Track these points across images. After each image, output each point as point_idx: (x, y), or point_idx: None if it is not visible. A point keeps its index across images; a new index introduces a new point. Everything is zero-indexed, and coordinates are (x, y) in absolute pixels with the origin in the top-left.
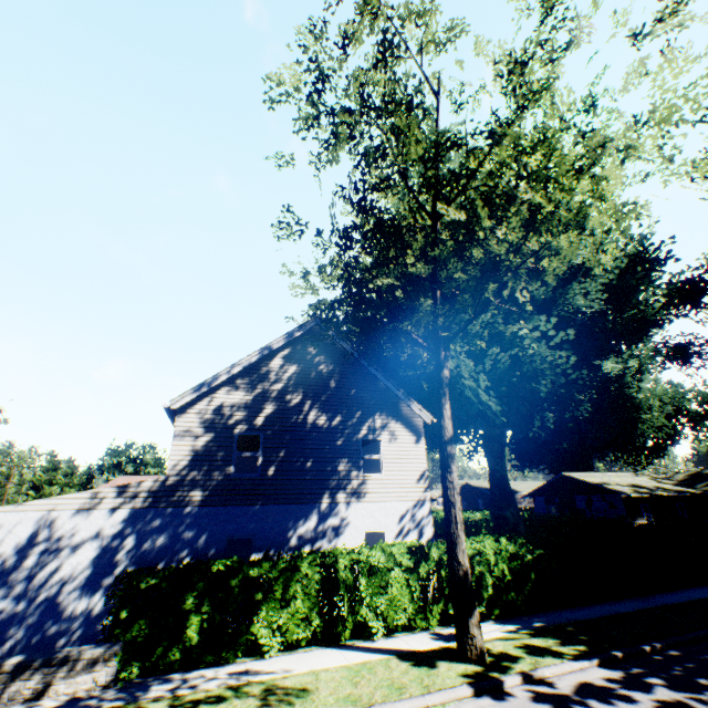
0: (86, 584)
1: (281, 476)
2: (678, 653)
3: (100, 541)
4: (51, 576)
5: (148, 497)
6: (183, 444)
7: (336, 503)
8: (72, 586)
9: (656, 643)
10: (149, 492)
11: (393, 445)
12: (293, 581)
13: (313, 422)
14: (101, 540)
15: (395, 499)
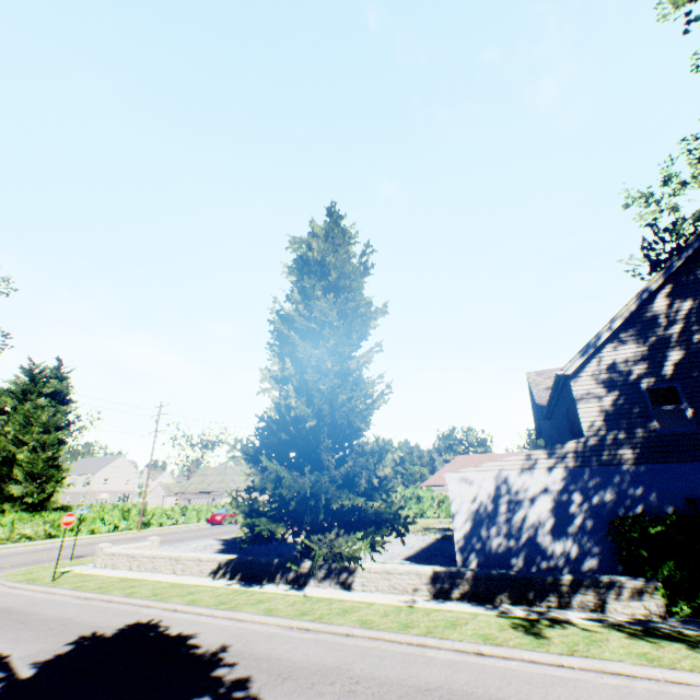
0: (553, 530)
1: None
2: None
3: (548, 495)
4: (522, 521)
5: (575, 457)
6: (587, 406)
7: None
8: (542, 531)
9: None
10: (574, 453)
11: None
12: None
13: None
14: (549, 494)
15: None
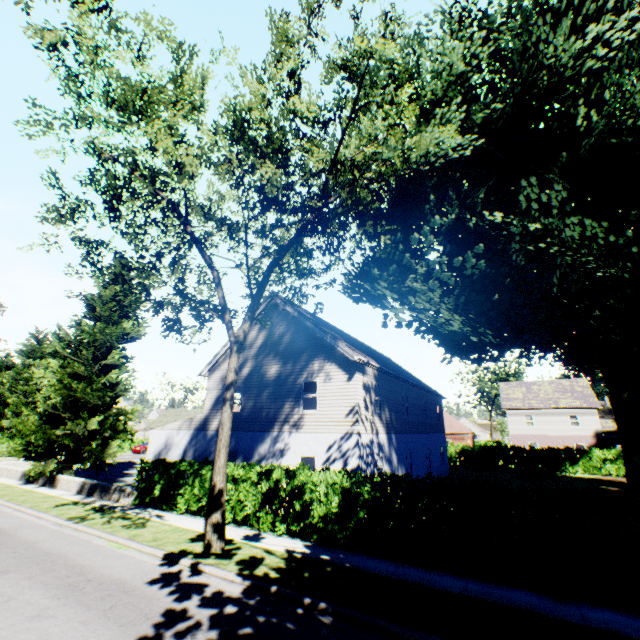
0: None
1: (252, 412)
2: (324, 620)
3: (183, 445)
4: (170, 459)
5: (198, 424)
6: (210, 395)
7: (283, 432)
8: None
9: (326, 603)
10: (198, 422)
11: (327, 384)
12: (198, 477)
13: (271, 373)
14: (183, 445)
15: (326, 431)
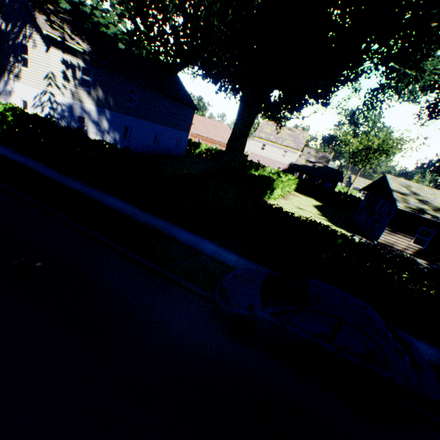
0: None
1: None
2: None
3: None
4: None
5: None
6: None
7: (11, 80)
8: None
9: None
10: None
11: (35, 51)
12: None
13: (0, 27)
14: None
15: (34, 86)
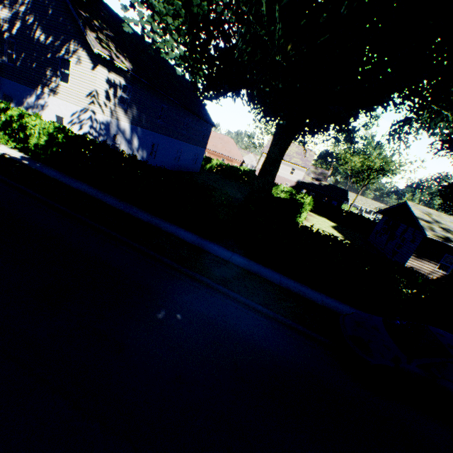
0: None
1: (23, 69)
2: None
3: None
4: None
5: None
6: None
7: (44, 94)
8: None
9: None
10: None
11: (78, 67)
12: None
13: (38, 39)
14: None
15: (73, 103)
